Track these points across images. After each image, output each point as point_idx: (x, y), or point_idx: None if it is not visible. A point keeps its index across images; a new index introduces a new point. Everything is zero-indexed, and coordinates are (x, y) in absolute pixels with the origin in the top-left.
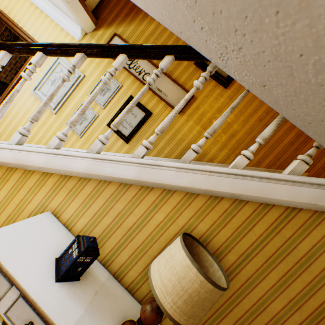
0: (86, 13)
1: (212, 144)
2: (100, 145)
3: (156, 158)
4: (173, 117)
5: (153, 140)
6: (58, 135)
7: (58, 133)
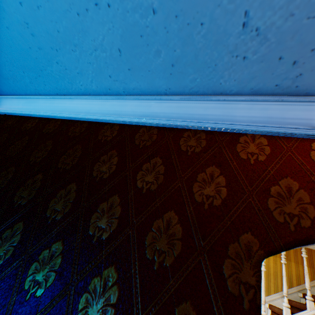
0: None
1: (295, 267)
2: (289, 309)
3: (269, 297)
4: (308, 276)
5: (310, 294)
6: (264, 313)
7: (263, 312)
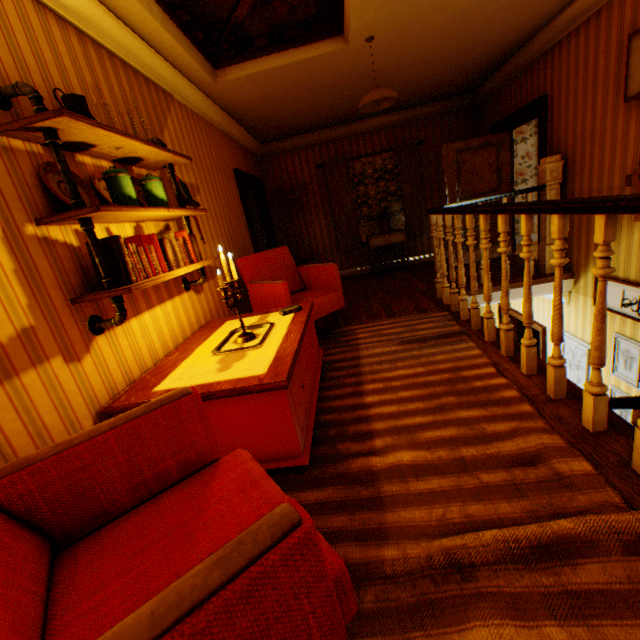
0: (549, 283)
1: None
2: None
3: None
4: None
5: None
6: None
7: None
